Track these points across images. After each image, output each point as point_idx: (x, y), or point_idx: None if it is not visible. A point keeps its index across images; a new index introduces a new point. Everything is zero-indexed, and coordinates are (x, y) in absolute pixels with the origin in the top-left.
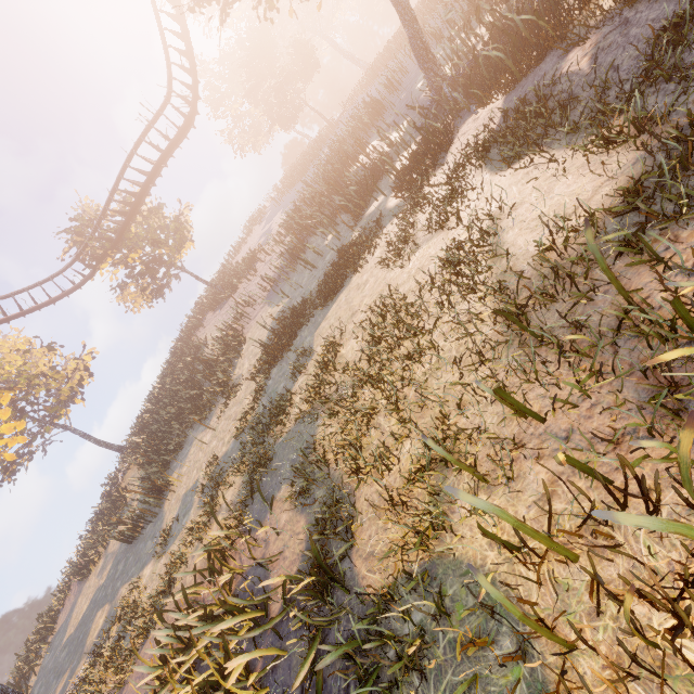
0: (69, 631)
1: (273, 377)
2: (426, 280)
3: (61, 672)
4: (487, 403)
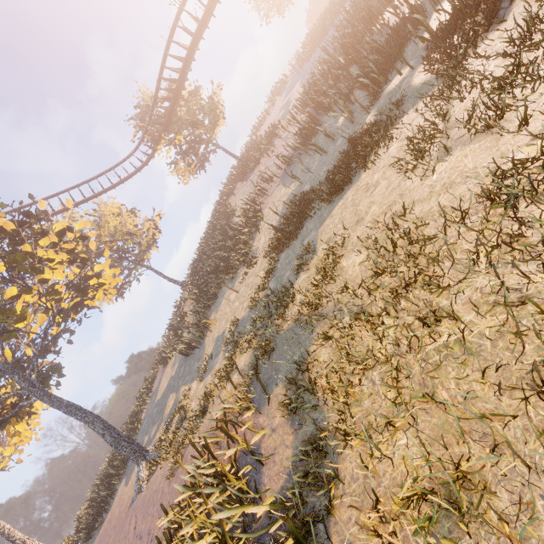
0: (158, 396)
1: (281, 262)
2: (455, 206)
3: (154, 422)
4: (539, 469)
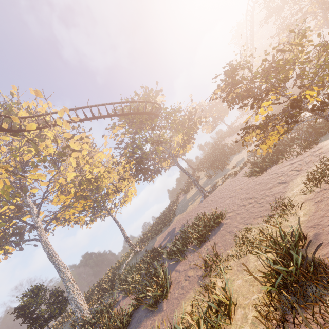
0: (189, 197)
1: None
2: None
3: (193, 198)
4: None
